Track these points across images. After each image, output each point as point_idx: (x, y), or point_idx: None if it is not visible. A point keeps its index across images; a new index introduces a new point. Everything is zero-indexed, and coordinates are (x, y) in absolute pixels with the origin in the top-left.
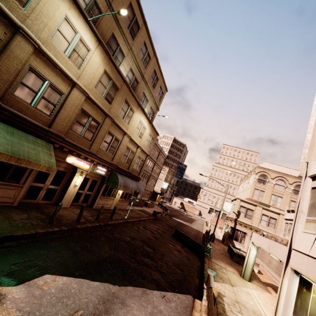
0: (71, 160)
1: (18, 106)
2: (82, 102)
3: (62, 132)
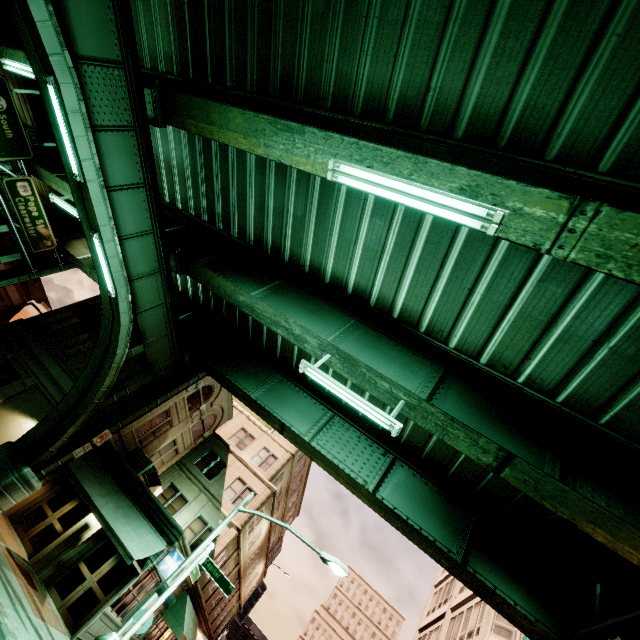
0: (197, 636)
1: (205, 592)
2: (233, 574)
3: (208, 604)
